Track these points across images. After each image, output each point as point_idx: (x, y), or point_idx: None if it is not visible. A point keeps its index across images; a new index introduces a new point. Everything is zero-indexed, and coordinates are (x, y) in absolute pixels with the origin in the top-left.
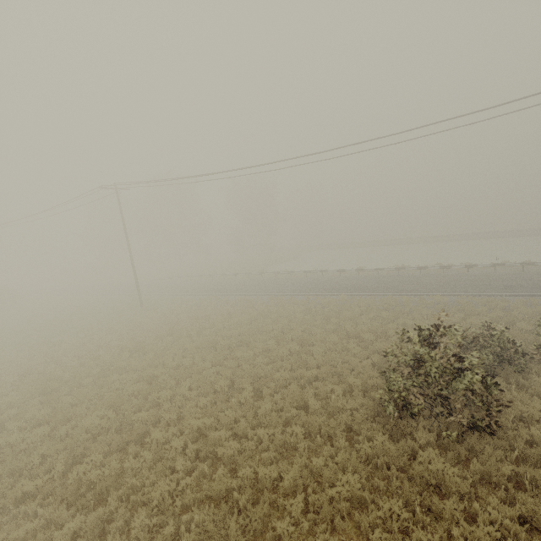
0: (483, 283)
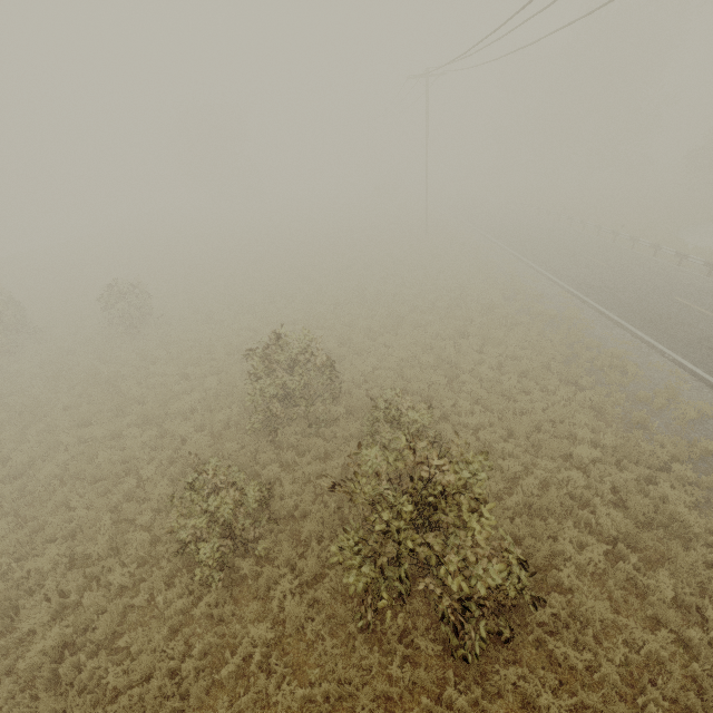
0: None
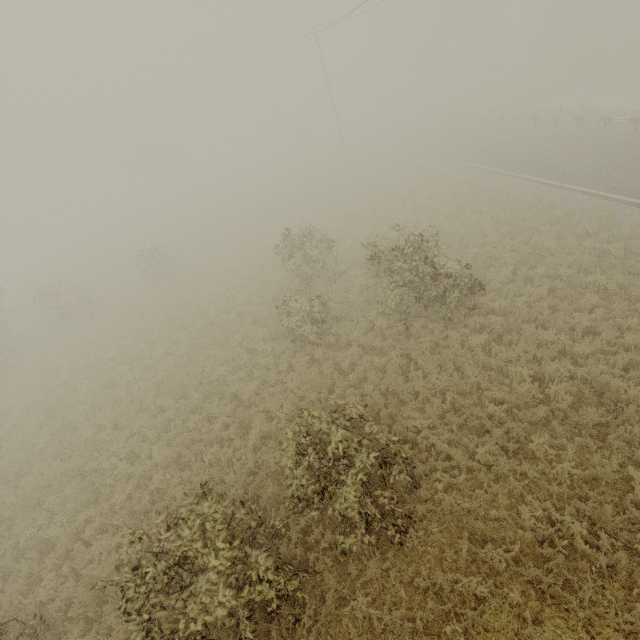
0: None
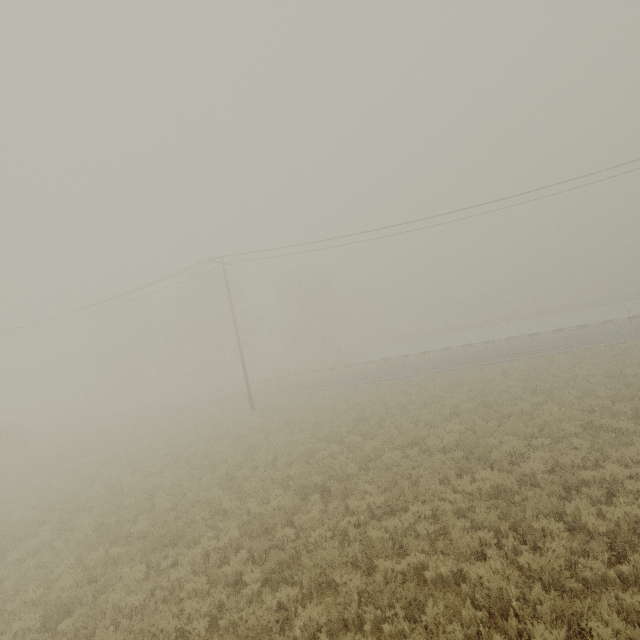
0: None
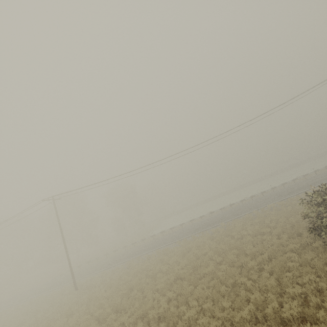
0: (277, 196)
